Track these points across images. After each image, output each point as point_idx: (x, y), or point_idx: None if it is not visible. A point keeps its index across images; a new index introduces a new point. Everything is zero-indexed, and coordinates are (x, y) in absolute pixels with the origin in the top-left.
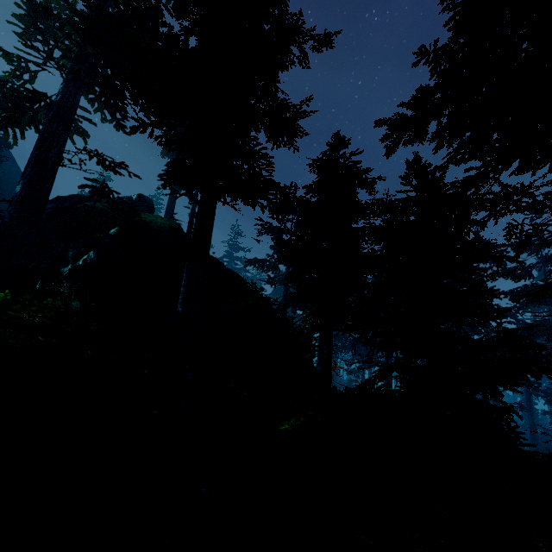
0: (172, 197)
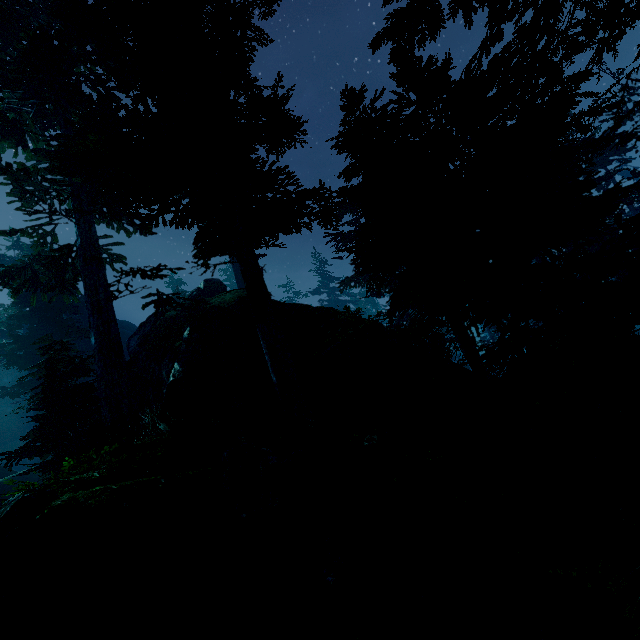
0: (234, 265)
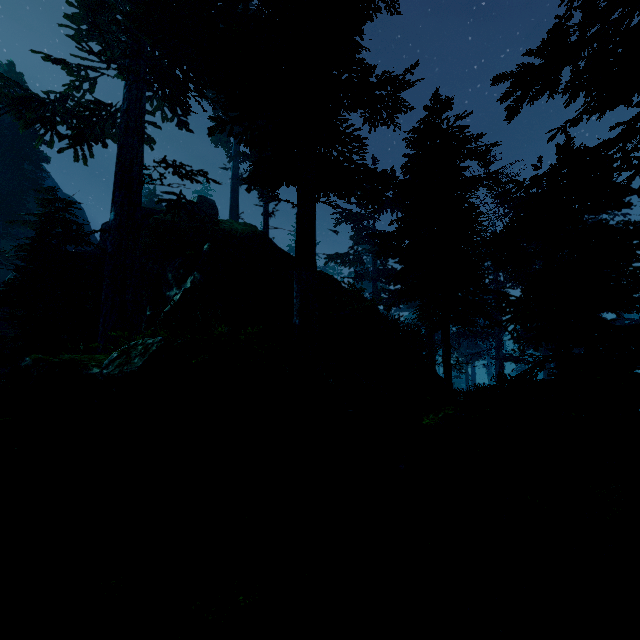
0: (234, 194)
